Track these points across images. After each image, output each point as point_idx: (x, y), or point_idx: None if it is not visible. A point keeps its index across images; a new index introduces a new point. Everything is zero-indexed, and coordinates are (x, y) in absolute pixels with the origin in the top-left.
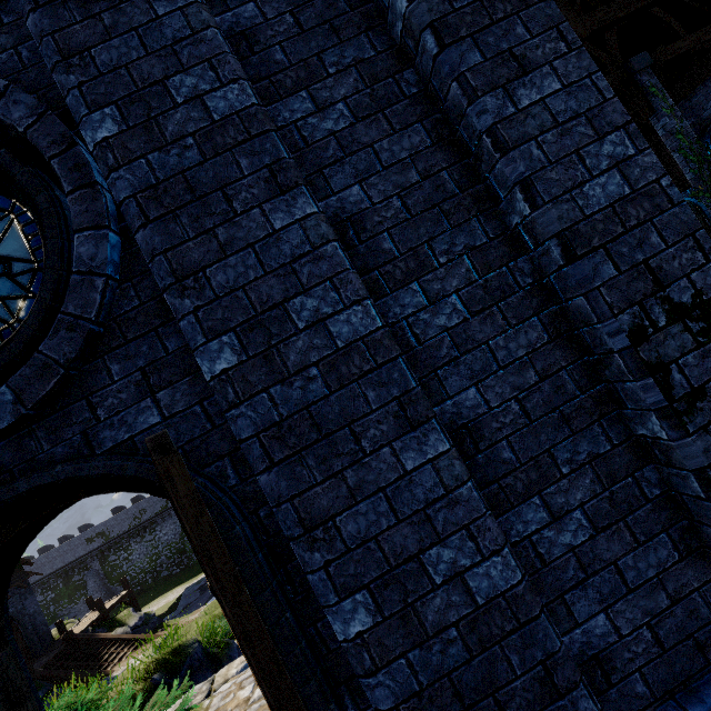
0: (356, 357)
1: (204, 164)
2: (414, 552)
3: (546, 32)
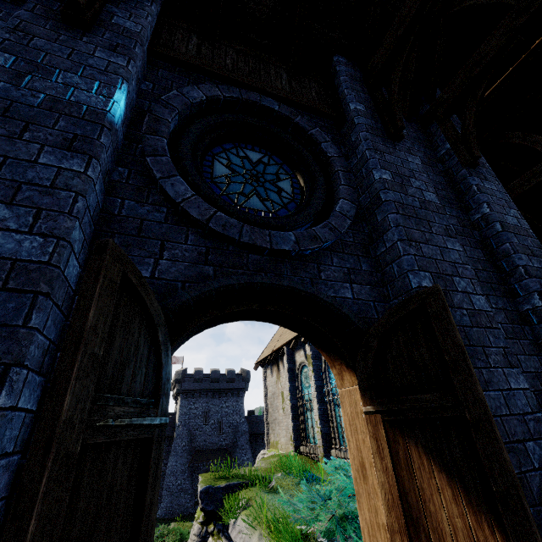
0: (483, 317)
1: (421, 210)
2: (521, 438)
3: (538, 248)
